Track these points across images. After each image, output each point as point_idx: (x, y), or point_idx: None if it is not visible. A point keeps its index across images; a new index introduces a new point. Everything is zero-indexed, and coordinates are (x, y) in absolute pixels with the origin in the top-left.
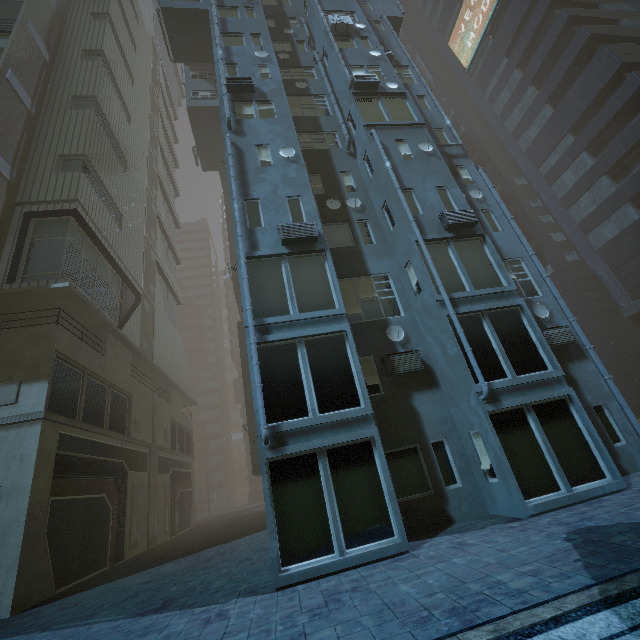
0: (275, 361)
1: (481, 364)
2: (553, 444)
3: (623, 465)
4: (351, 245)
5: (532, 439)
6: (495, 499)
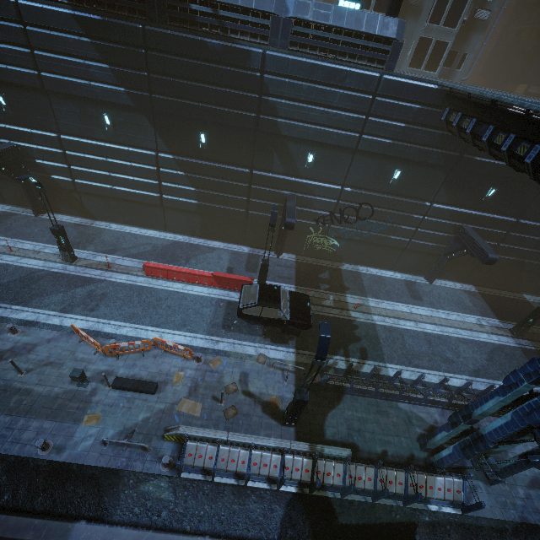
0: None
1: (435, 15)
2: (431, 56)
3: (451, 77)
4: None
5: (426, 52)
6: (403, 66)
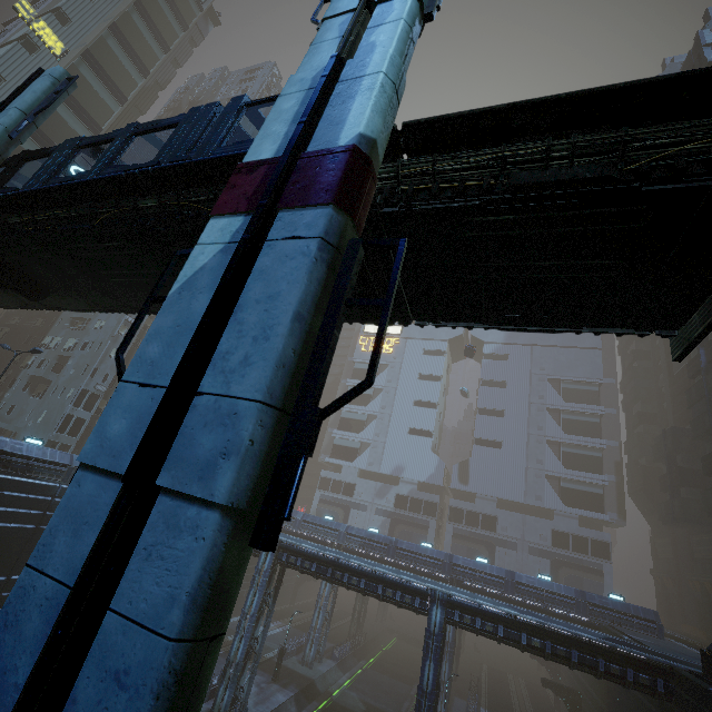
0: (67, 418)
1: None
2: None
3: None
4: (112, 388)
5: None
6: None
